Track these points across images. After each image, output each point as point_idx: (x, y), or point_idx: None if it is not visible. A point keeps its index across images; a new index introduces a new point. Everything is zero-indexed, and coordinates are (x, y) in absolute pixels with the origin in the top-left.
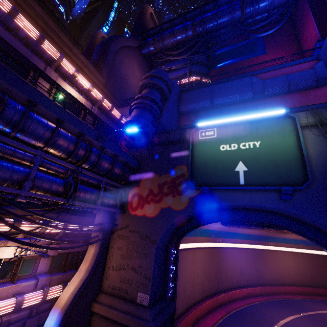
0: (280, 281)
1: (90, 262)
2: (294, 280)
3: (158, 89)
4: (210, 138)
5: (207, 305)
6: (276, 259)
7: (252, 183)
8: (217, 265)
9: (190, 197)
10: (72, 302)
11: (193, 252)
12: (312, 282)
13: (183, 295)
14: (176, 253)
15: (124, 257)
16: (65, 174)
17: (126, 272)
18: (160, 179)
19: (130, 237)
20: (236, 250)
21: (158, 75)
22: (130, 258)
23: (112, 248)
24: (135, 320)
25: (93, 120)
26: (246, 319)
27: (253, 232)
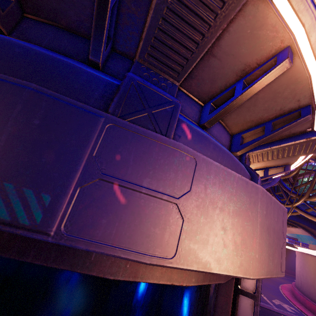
0: None
1: None
2: None
3: None
4: None
5: None
6: None
7: (313, 204)
8: None
9: None
10: None
11: None
12: None
13: None
14: None
15: None
16: None
17: None
18: None
19: None
20: None
21: None
22: None
23: None
24: None
25: None
26: None
27: None
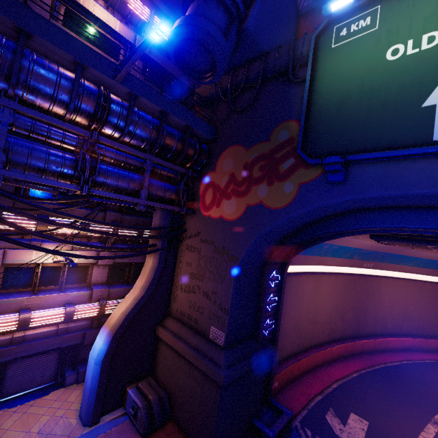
0: None
1: (147, 278)
2: None
3: None
4: (360, 38)
5: (335, 351)
6: None
7: None
8: (360, 300)
9: (301, 183)
10: (123, 323)
11: (318, 279)
12: None
13: (295, 333)
14: (281, 279)
15: (194, 276)
16: (80, 149)
17: (197, 296)
18: (247, 155)
19: (202, 249)
20: (400, 282)
21: None
22: (201, 278)
23: (180, 263)
24: (202, 361)
25: (144, 65)
26: (401, 382)
27: None
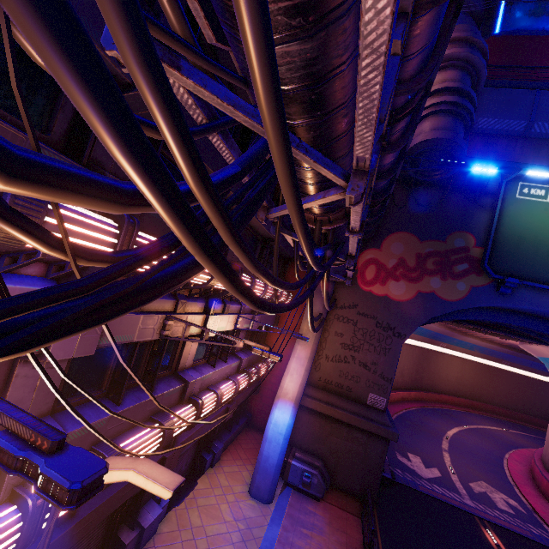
0: (436, 388)
1: (312, 348)
2: (452, 389)
3: (473, 76)
4: (536, 202)
5: None
6: (441, 363)
7: None
8: None
9: (472, 286)
10: (302, 395)
11: None
12: (470, 394)
13: None
14: None
15: (347, 347)
16: None
17: (351, 366)
18: (421, 246)
19: (359, 322)
20: (405, 346)
21: (481, 43)
22: (358, 350)
23: (326, 332)
24: (372, 424)
25: None
26: (413, 426)
27: (435, 328)
